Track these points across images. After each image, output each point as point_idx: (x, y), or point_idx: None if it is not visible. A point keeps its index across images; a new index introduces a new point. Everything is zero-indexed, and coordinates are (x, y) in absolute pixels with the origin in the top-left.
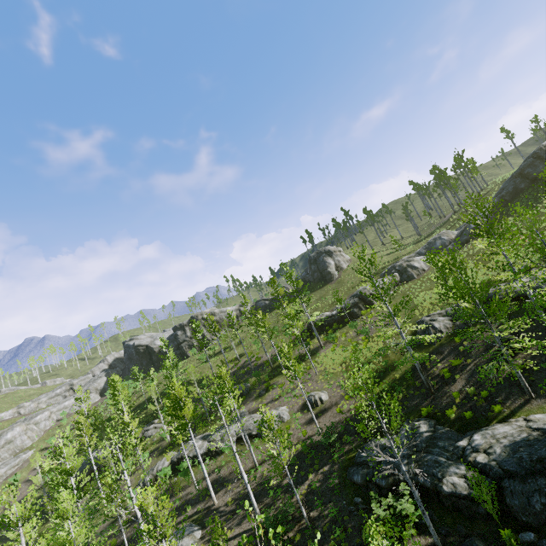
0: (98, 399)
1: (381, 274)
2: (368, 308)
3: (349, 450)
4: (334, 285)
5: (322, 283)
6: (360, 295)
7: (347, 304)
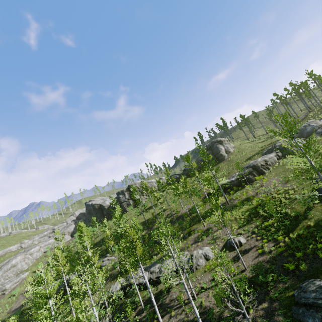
0: (69, 239)
1: (263, 153)
2: (260, 175)
3: (284, 289)
4: (226, 162)
5: (216, 162)
6: (253, 166)
7: (244, 173)
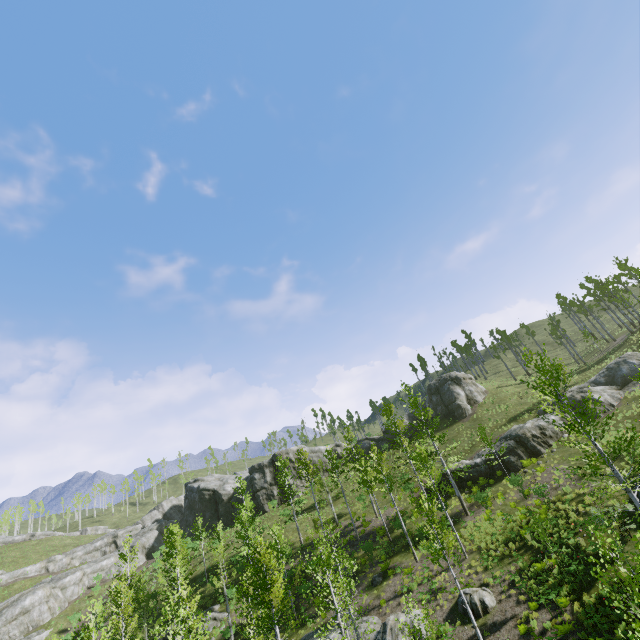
0: (143, 562)
1: (540, 410)
2: (532, 457)
3: None
4: (468, 423)
5: (449, 420)
6: (517, 436)
7: (498, 449)
